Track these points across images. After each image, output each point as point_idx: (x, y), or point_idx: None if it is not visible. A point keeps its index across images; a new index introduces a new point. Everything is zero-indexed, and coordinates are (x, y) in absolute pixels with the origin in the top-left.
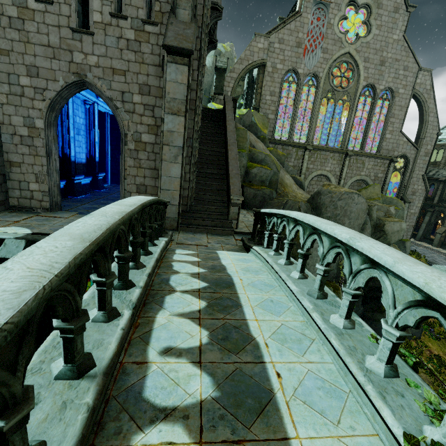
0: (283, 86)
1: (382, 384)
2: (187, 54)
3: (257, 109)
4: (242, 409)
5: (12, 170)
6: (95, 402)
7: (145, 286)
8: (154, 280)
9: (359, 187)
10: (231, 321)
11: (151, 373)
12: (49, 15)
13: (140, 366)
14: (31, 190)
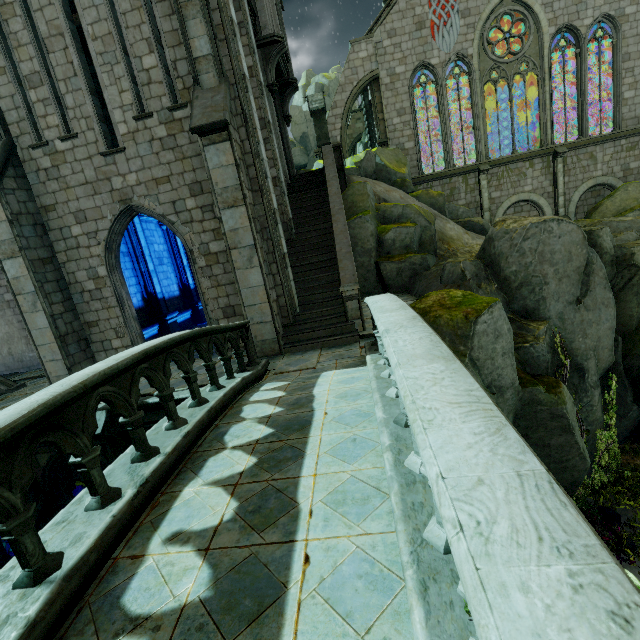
0: (427, 90)
1: (436, 565)
2: (222, 127)
3: (385, 143)
4: (231, 615)
5: (91, 331)
6: (38, 614)
7: (175, 451)
8: (207, 437)
9: (597, 198)
10: (276, 482)
11: (143, 569)
12: (78, 150)
13: (134, 561)
14: (115, 348)
